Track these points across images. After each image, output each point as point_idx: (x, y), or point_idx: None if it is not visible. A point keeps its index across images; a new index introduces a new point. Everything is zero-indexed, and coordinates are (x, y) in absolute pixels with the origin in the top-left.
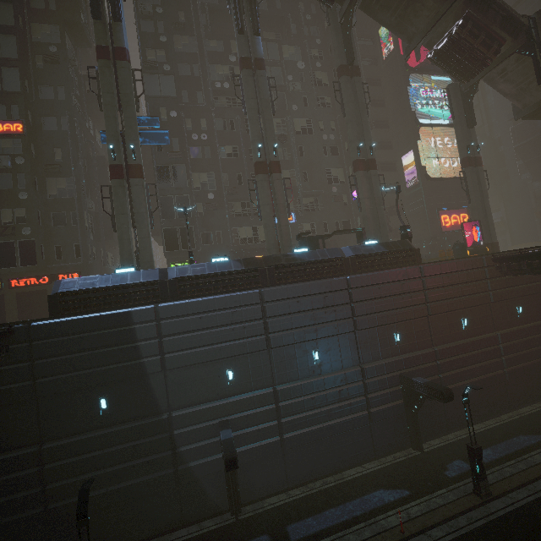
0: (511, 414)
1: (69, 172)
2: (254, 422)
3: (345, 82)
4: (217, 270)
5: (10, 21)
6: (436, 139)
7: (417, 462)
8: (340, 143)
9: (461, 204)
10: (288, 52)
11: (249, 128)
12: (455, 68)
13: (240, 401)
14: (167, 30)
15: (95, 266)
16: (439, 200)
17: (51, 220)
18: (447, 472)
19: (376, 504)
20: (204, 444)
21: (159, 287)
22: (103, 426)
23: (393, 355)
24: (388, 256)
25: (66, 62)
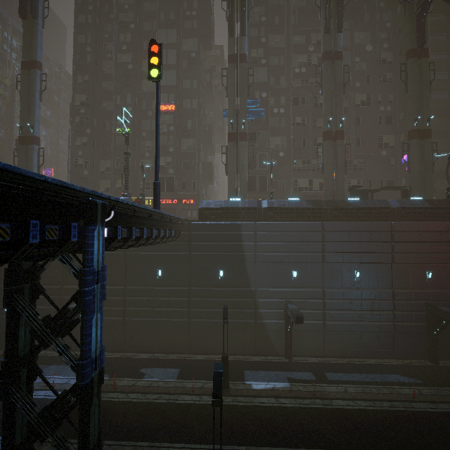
0: None
1: (194, 135)
2: (307, 307)
3: (412, 63)
4: (294, 205)
5: (174, 40)
6: None
7: (431, 369)
8: (395, 113)
9: None
10: (359, 38)
11: (323, 106)
12: None
13: (299, 291)
14: (267, 33)
15: (201, 197)
16: None
17: (182, 165)
18: None
19: (393, 380)
20: (274, 311)
21: (257, 212)
22: (220, 286)
23: (423, 288)
24: (431, 211)
25: (199, 63)
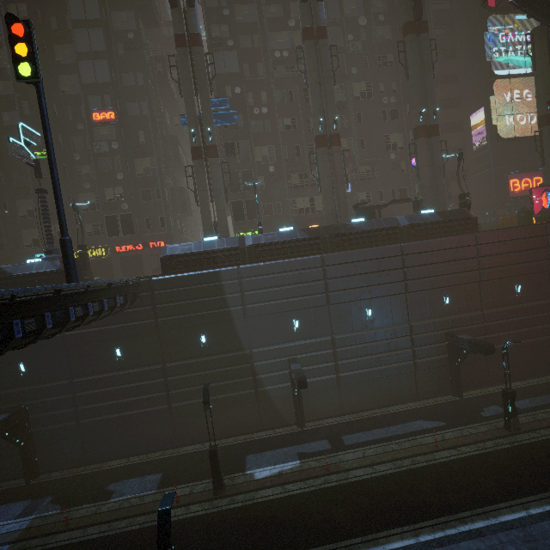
0: None
1: (151, 152)
2: (316, 361)
3: (410, 41)
4: (285, 238)
5: (96, 14)
6: (513, 92)
7: (455, 405)
8: (401, 105)
9: (536, 167)
10: (349, 8)
11: (311, 102)
12: (541, 12)
13: (304, 344)
14: (229, 1)
15: (175, 235)
16: (509, 163)
17: (141, 196)
18: (482, 413)
19: (416, 429)
20: (277, 374)
21: (239, 252)
22: (204, 355)
23: (441, 316)
24: (443, 225)
25: (142, 48)
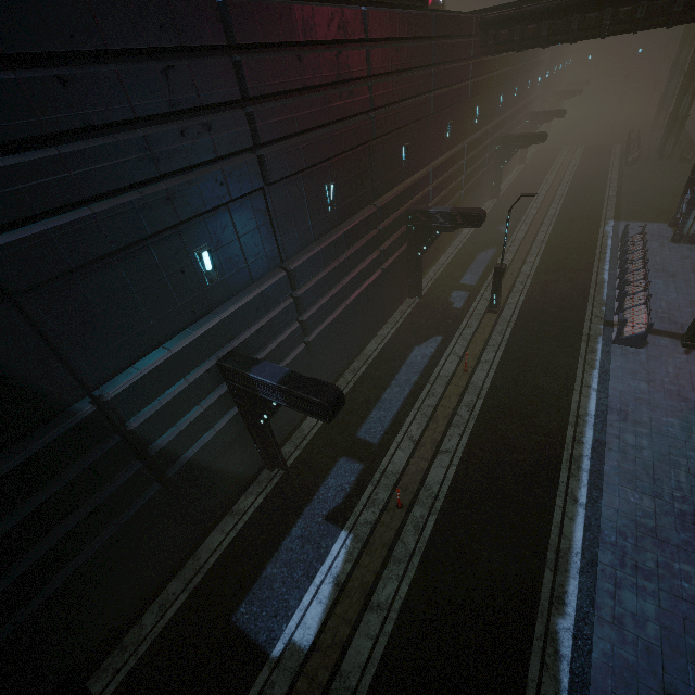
0: (460, 238)
1: None
2: (271, 336)
3: None
4: None
5: None
6: None
7: (424, 309)
8: None
9: None
10: None
11: None
12: None
13: (241, 309)
14: None
15: None
16: None
17: None
18: (455, 306)
19: (423, 362)
20: (202, 411)
21: None
22: None
23: (400, 183)
24: None
25: None
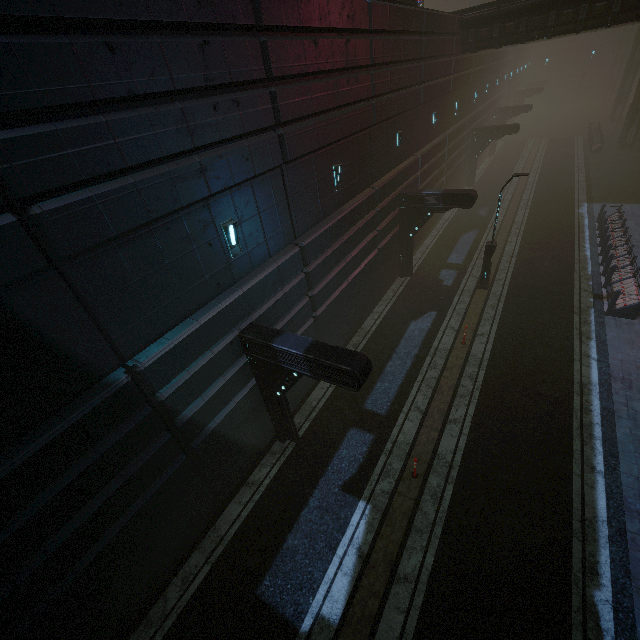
0: (442, 222)
1: None
2: (285, 310)
3: None
4: None
5: None
6: None
7: (416, 286)
8: None
9: None
10: None
11: None
12: None
13: (261, 283)
14: None
15: None
16: None
17: None
18: (445, 283)
19: (421, 336)
20: (225, 383)
21: None
22: None
23: (394, 167)
24: None
25: None
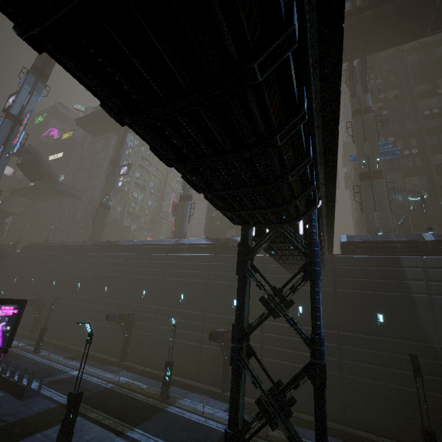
0: None
1: None
2: None
3: None
4: None
5: None
6: None
7: None
8: None
9: None
10: None
11: None
12: None
13: None
14: (384, 90)
15: None
16: None
17: None
18: None
19: None
20: None
21: (420, 245)
22: (380, 334)
23: None
24: None
25: None
